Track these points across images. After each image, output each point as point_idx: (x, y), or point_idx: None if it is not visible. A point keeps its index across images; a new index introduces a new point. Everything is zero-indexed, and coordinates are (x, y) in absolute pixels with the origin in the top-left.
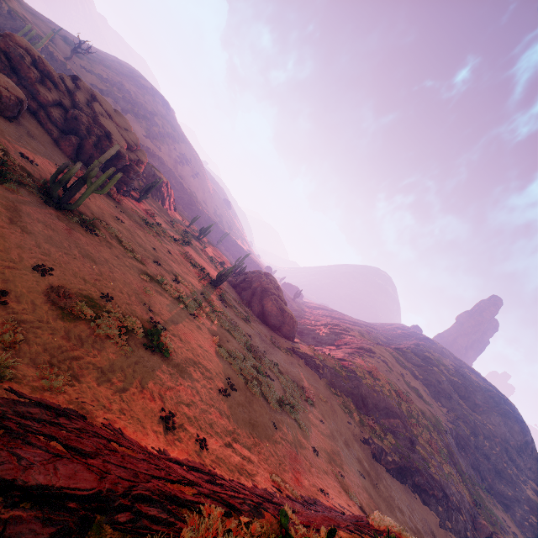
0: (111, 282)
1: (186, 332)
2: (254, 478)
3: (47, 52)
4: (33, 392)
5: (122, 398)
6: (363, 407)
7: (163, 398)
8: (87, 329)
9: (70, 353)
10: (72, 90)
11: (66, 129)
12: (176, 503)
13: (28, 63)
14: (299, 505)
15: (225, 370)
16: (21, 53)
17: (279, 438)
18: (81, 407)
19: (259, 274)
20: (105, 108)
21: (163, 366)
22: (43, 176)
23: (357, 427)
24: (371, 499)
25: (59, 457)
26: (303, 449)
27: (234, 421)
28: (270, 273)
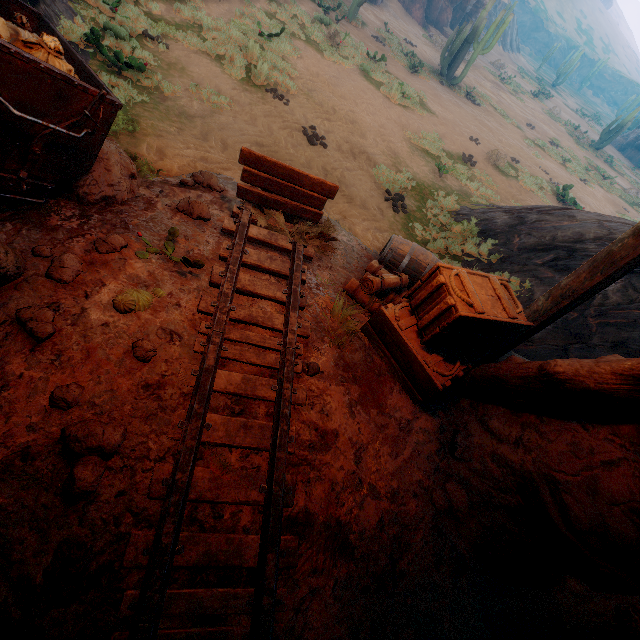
0: (509, 148)
1: (582, 196)
2: None
3: None
4: None
5: None
6: None
7: None
8: (516, 183)
9: (517, 197)
10: None
11: None
12: None
13: None
14: None
15: None
16: None
17: None
18: None
19: None
20: None
21: None
22: (424, 58)
23: None
24: None
25: None
26: None
27: None
28: None
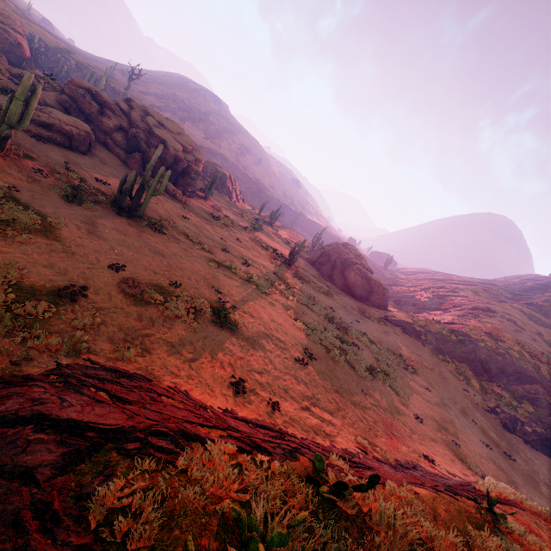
0: (179, 271)
1: (257, 309)
2: (333, 439)
3: (110, 89)
4: (107, 361)
5: (191, 367)
6: (484, 373)
7: (233, 366)
8: (158, 311)
9: (142, 331)
10: (127, 112)
11: (130, 149)
12: (190, 439)
13: (88, 100)
14: (389, 467)
15: (302, 341)
16: (82, 93)
17: (369, 404)
18: (149, 373)
19: (336, 246)
20: (157, 119)
21: (233, 340)
22: (115, 193)
23: (478, 395)
24: (500, 471)
25: (100, 402)
26: (402, 416)
27: (313, 387)
28: (348, 243)
